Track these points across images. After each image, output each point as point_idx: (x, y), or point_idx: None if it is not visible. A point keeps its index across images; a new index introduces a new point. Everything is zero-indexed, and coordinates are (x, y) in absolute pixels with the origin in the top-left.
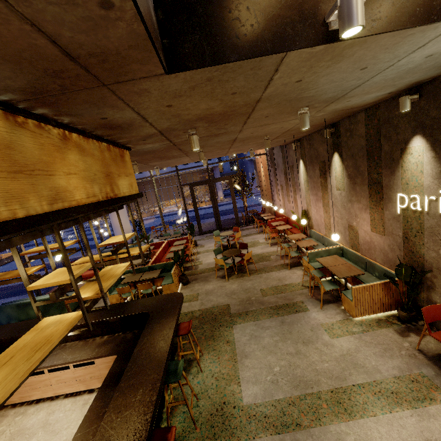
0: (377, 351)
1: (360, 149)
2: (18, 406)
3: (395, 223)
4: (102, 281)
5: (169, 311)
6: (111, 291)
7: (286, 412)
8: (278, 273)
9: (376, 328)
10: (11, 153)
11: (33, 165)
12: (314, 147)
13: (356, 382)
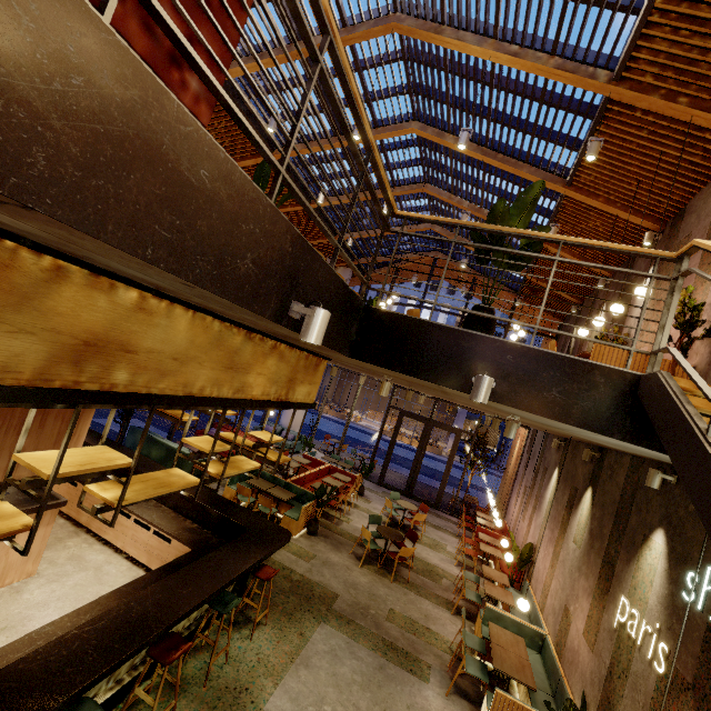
0: None
1: (612, 501)
2: (91, 534)
3: (607, 640)
4: (228, 466)
5: (265, 543)
6: (231, 483)
7: None
8: (431, 607)
9: None
10: (234, 356)
11: (241, 365)
12: (575, 461)
13: None
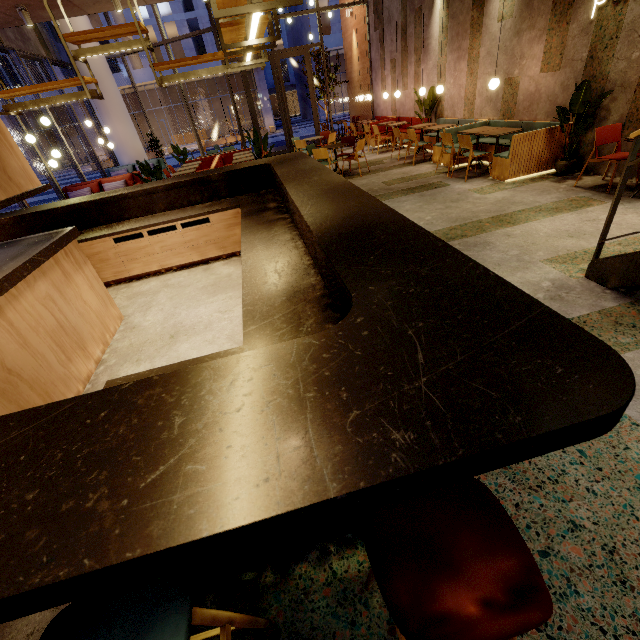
0: (534, 194)
1: None
2: (113, 286)
3: (581, 40)
4: None
5: (296, 158)
6: None
7: (449, 233)
8: (399, 170)
9: (531, 183)
10: None
11: None
12: None
13: (516, 210)
